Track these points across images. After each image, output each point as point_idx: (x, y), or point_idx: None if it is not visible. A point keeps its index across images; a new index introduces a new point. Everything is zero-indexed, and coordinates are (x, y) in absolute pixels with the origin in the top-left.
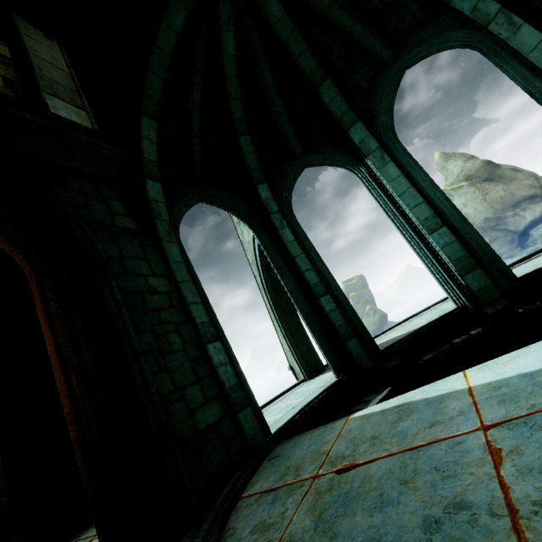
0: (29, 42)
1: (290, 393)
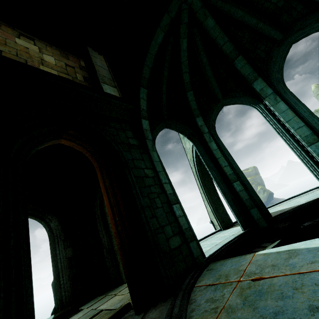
0: (93, 59)
1: (211, 236)
